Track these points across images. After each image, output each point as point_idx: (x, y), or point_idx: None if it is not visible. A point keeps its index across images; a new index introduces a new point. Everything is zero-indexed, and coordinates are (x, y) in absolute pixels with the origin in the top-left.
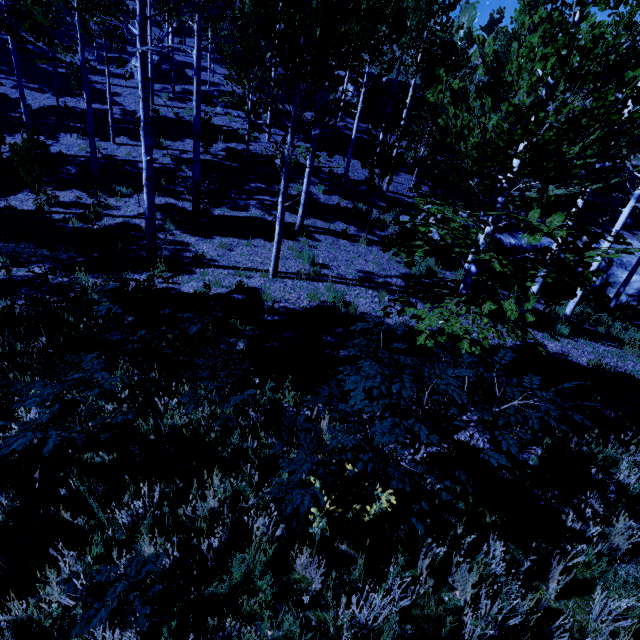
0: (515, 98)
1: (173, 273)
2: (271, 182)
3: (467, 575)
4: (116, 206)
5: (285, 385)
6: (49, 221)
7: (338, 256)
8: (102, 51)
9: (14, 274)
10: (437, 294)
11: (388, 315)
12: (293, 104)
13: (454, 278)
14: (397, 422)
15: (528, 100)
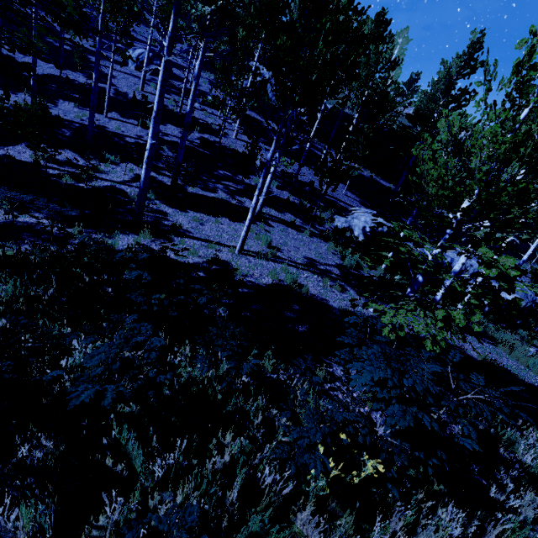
0: (472, 163)
1: (155, 238)
2: (236, 172)
3: (433, 536)
4: (104, 171)
5: (266, 354)
6: (44, 174)
7: (288, 242)
8: (103, 38)
9: (14, 219)
10: (393, 295)
11: (355, 306)
12: (281, 123)
13: (375, 272)
14: (405, 409)
15: (485, 168)
